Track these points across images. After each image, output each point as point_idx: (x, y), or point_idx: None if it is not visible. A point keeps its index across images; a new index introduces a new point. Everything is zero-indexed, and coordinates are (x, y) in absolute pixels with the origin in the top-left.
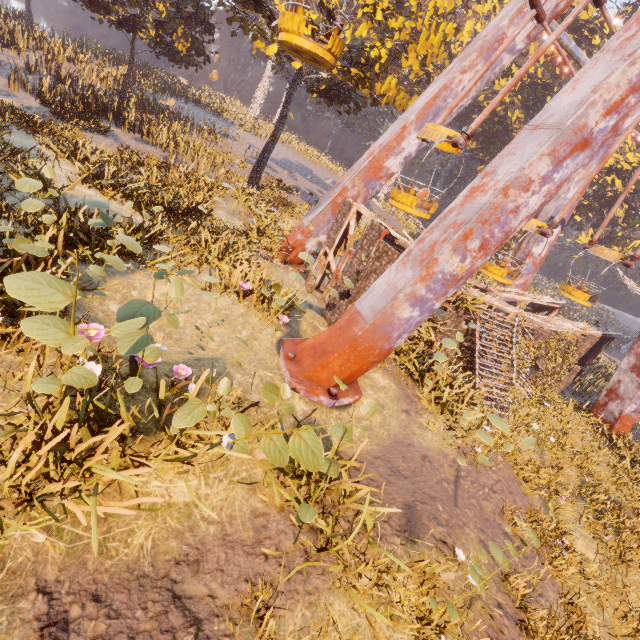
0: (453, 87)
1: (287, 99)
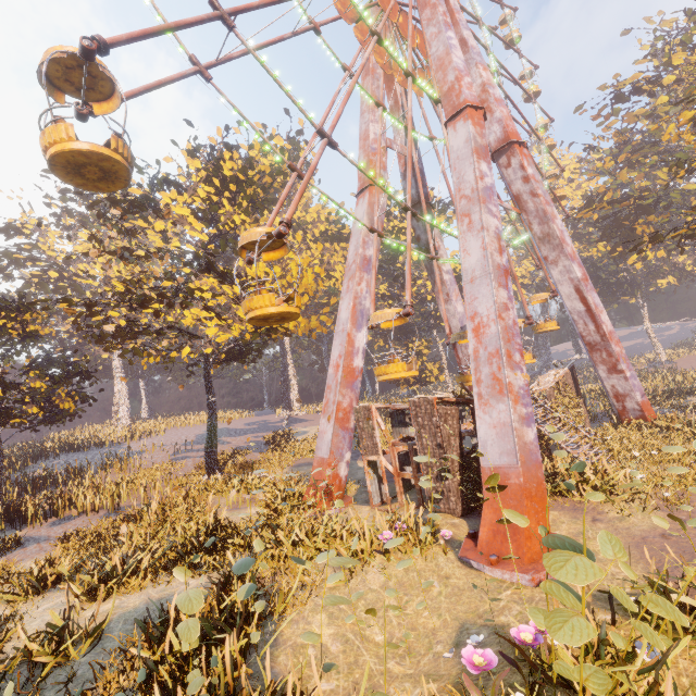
0: (360, 295)
1: (208, 380)
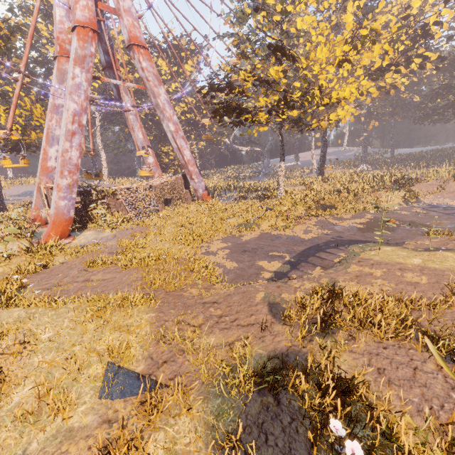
0: (51, 127)
1: None
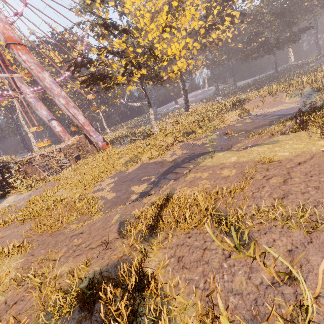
0: None
1: None
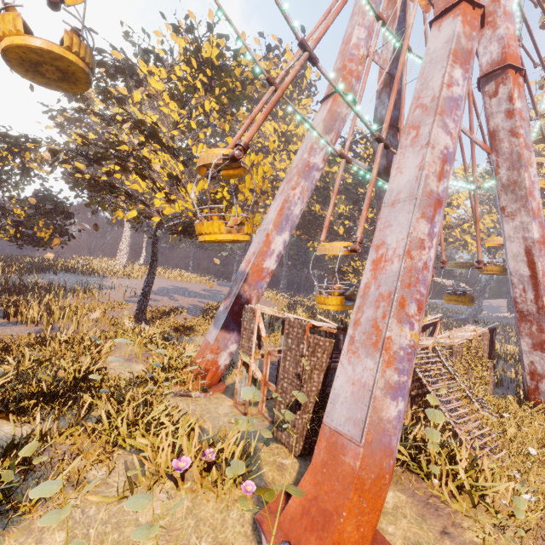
0: (291, 199)
1: (154, 244)
